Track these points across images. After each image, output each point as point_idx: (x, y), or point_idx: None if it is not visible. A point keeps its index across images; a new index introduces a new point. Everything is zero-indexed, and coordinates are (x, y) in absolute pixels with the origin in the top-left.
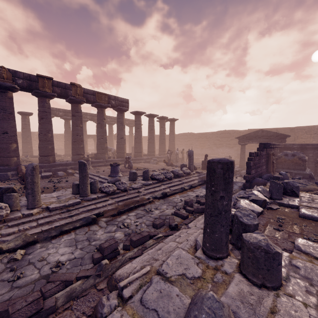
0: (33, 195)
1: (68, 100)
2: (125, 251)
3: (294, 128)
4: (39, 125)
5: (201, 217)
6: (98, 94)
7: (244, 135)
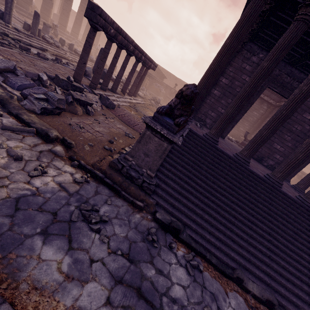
0: (9, 16)
1: None
2: None
3: (177, 79)
4: None
5: None
6: None
7: None
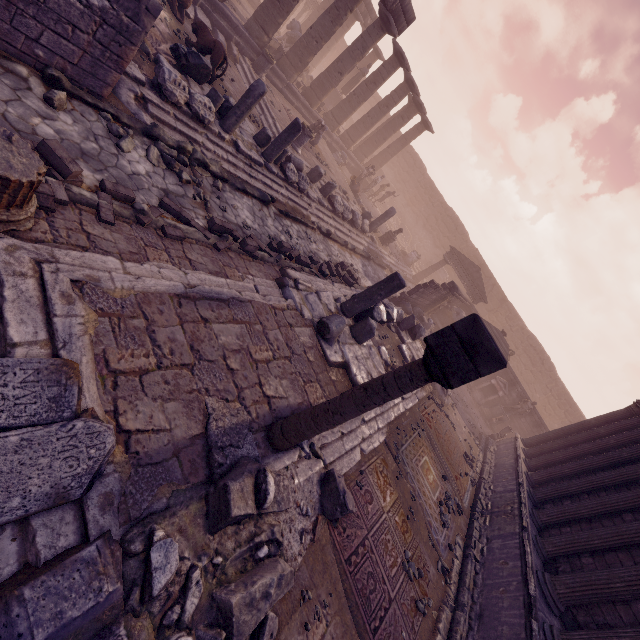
0: (237, 119)
1: None
2: (287, 258)
3: (506, 302)
4: None
5: (344, 287)
6: None
7: (460, 254)
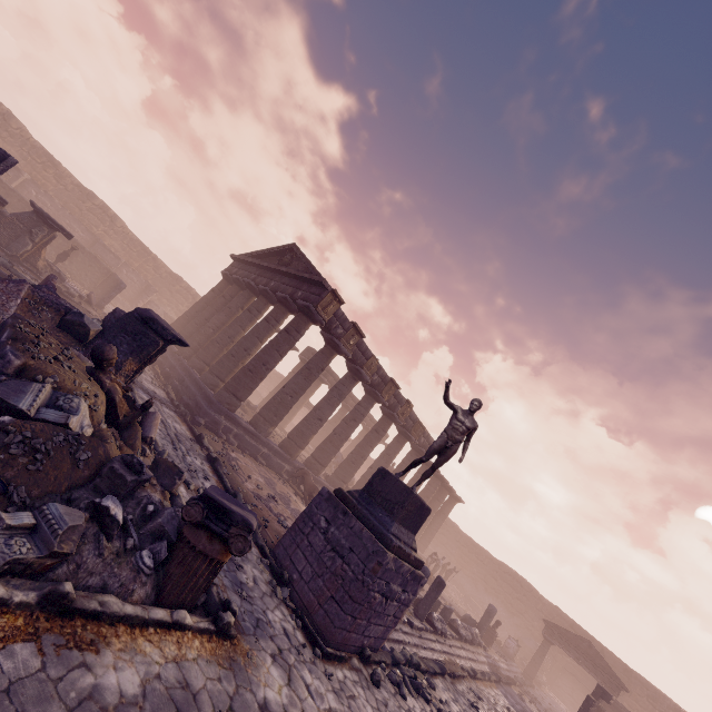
0: None
1: (388, 412)
2: None
3: (631, 672)
4: (344, 425)
5: None
6: (417, 423)
7: (558, 627)
